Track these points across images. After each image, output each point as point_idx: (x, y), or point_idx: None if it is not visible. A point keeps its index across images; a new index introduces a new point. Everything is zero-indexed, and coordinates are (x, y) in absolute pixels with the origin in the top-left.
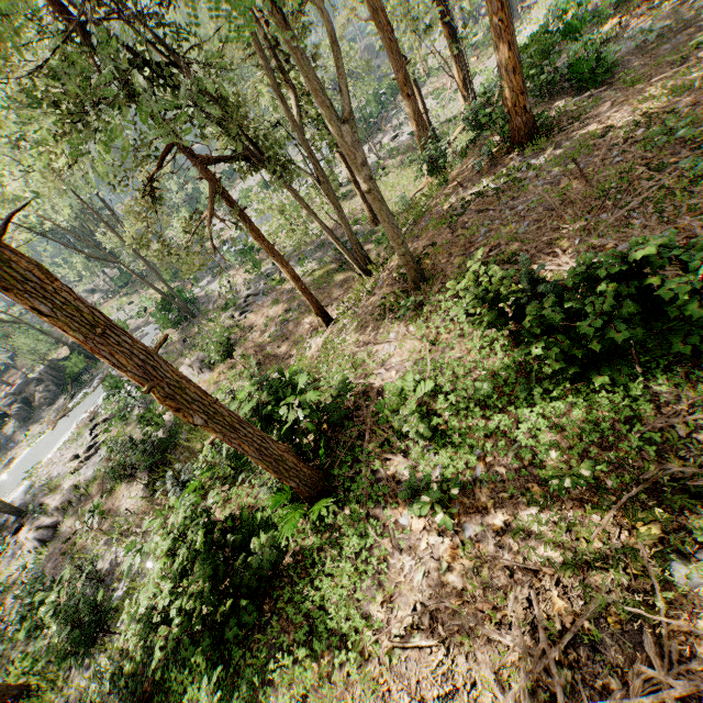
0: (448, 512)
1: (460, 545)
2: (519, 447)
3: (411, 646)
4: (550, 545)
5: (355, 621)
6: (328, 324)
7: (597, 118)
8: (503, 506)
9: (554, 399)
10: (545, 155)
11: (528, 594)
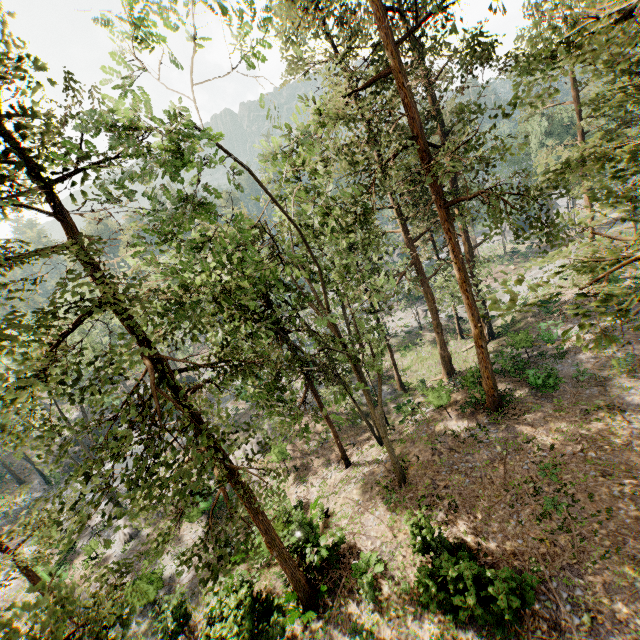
0: None
1: None
2: (408, 631)
3: None
4: None
5: None
6: (347, 466)
7: (533, 421)
8: None
9: (432, 612)
10: (498, 430)
11: None
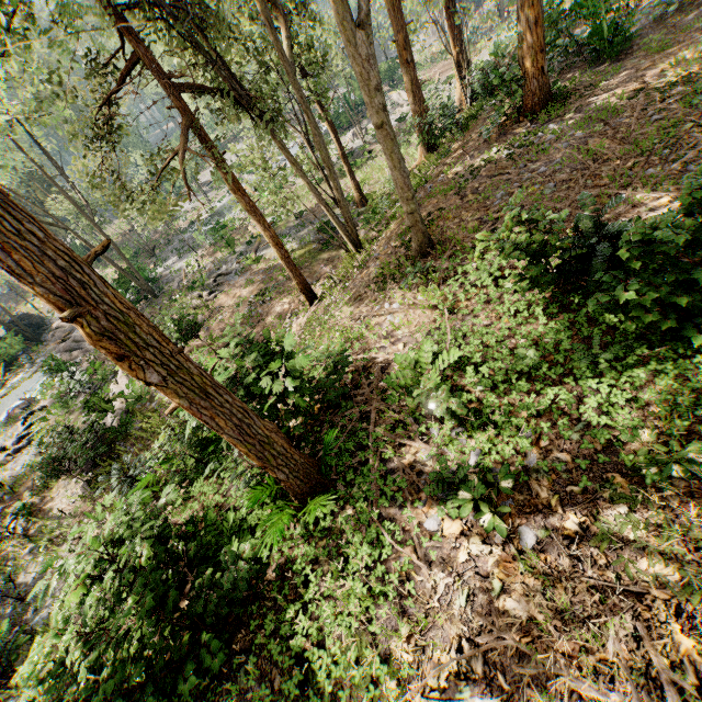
0: (494, 512)
1: (518, 556)
2: (585, 427)
3: None
4: (657, 557)
5: (372, 666)
6: (312, 302)
7: (620, 83)
8: (574, 504)
9: (626, 367)
10: (564, 120)
11: (634, 629)
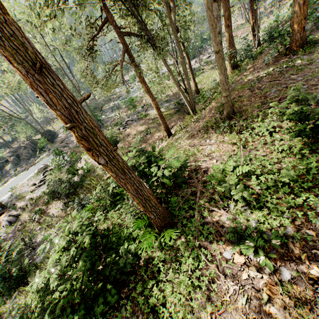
0: (264, 255)
1: (279, 283)
2: None
3: None
4: None
5: None
6: (169, 136)
7: None
8: (316, 261)
9: None
10: (313, 54)
11: None
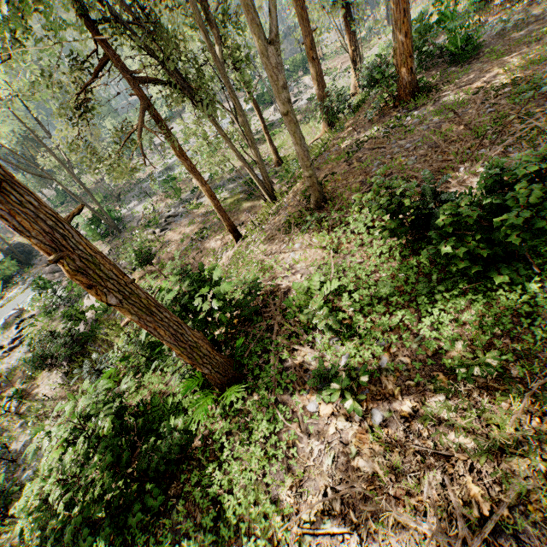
0: (355, 398)
1: (369, 430)
2: (421, 339)
3: (322, 532)
4: (461, 431)
5: (264, 506)
6: (238, 239)
7: (468, 81)
8: (410, 394)
9: (453, 296)
10: (426, 108)
11: (442, 480)
